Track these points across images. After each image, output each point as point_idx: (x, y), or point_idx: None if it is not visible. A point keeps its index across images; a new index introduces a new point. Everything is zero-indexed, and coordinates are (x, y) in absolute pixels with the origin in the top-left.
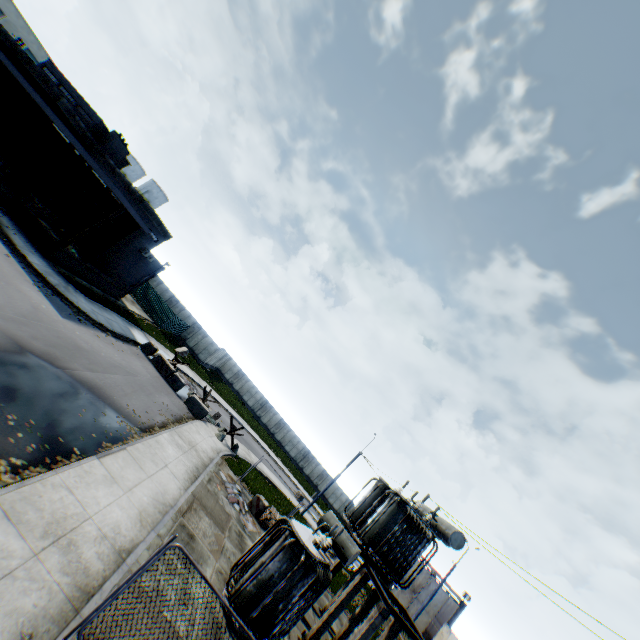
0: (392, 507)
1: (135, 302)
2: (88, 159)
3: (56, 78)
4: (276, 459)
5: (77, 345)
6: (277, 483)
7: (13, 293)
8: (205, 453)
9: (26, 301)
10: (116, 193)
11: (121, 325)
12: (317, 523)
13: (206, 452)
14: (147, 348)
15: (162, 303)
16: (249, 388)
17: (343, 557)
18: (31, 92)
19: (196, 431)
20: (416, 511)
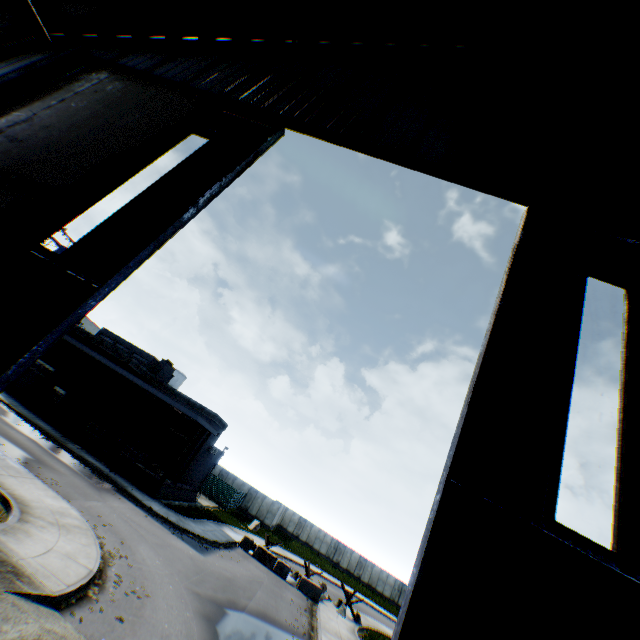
0: None
1: (198, 493)
2: (170, 402)
3: (111, 338)
4: (380, 608)
5: (226, 577)
6: None
7: (177, 553)
8: (350, 638)
9: (184, 555)
10: (198, 420)
11: (218, 530)
12: None
13: (349, 637)
14: (245, 543)
15: (221, 483)
16: (316, 533)
17: None
18: (114, 367)
19: (328, 616)
20: None
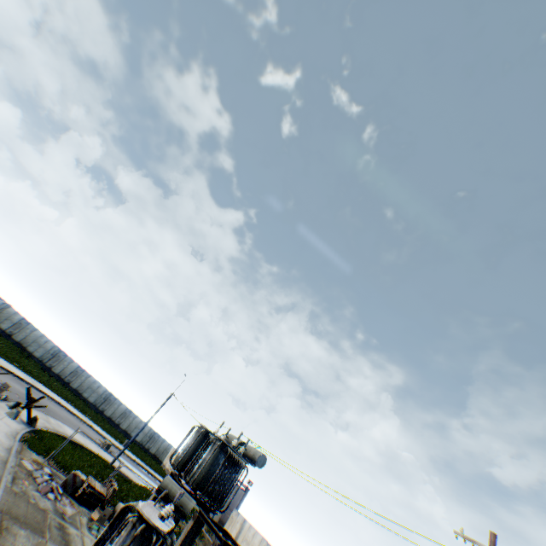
0: (215, 451)
1: None
2: None
3: None
4: (76, 412)
5: None
6: (83, 441)
7: None
8: (1, 445)
9: None
10: None
11: None
12: (155, 491)
13: (2, 443)
14: None
15: None
16: (37, 338)
17: (182, 514)
18: None
19: None
20: (234, 449)
